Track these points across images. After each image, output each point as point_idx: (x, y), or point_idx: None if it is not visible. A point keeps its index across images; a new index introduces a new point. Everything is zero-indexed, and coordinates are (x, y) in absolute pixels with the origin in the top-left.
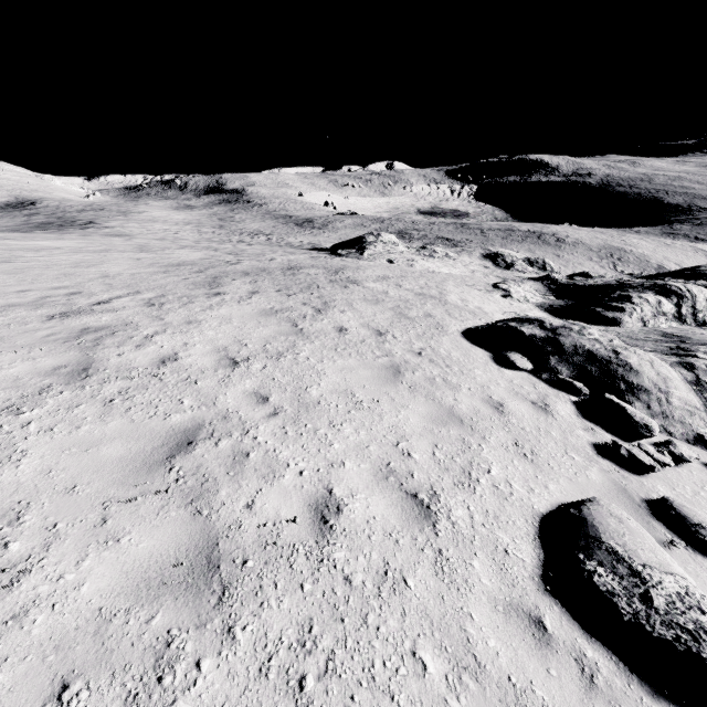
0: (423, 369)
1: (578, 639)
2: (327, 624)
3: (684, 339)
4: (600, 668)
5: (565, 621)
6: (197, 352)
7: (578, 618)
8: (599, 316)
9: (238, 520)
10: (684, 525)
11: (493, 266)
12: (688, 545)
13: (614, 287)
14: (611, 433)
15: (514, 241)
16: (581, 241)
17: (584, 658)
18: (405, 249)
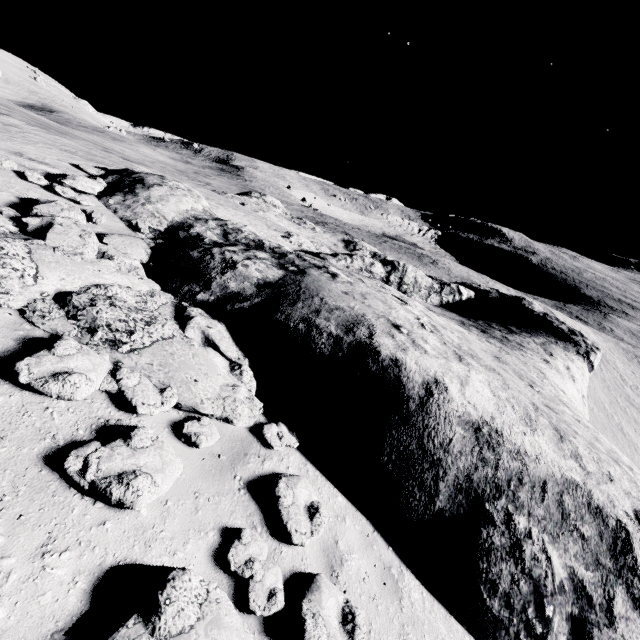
0: None
1: None
2: None
3: None
4: None
5: None
6: None
7: None
8: (316, 254)
9: None
10: None
11: (342, 246)
12: None
13: None
14: (45, 178)
15: (396, 251)
16: (450, 269)
17: None
18: (282, 212)
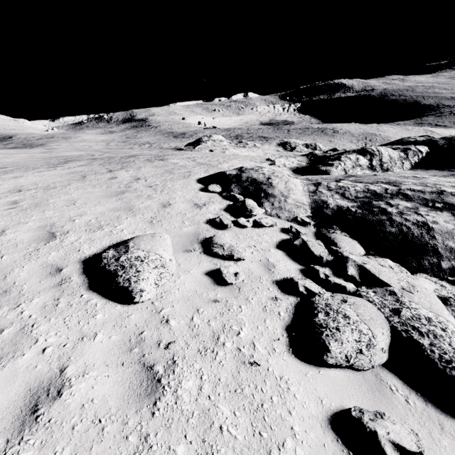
0: (142, 192)
1: (75, 274)
2: None
3: (353, 176)
4: (72, 282)
5: (76, 270)
6: (1, 188)
7: (86, 269)
8: (318, 170)
9: None
10: (209, 244)
11: (282, 150)
12: (205, 252)
13: (340, 154)
14: (233, 216)
15: (305, 134)
16: (349, 131)
17: (68, 279)
18: (228, 143)
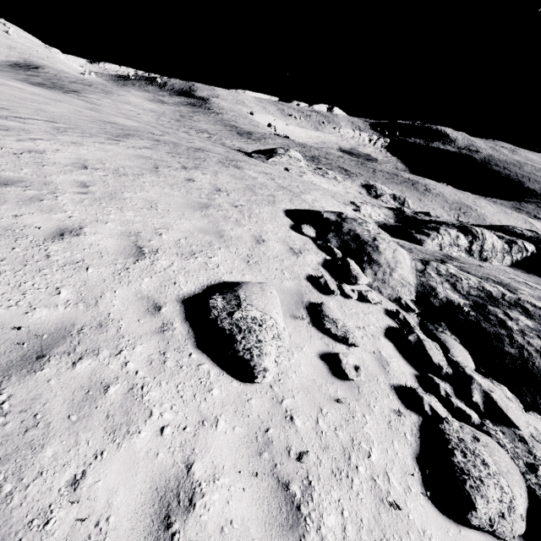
0: (228, 212)
1: (176, 319)
2: (13, 263)
3: (454, 259)
4: (175, 330)
5: (177, 312)
6: (61, 155)
7: (188, 314)
8: (410, 235)
9: (1, 218)
10: (319, 314)
11: (366, 194)
12: (313, 323)
13: (436, 223)
14: (333, 277)
15: (393, 182)
16: (443, 194)
17: (170, 325)
18: (305, 165)
